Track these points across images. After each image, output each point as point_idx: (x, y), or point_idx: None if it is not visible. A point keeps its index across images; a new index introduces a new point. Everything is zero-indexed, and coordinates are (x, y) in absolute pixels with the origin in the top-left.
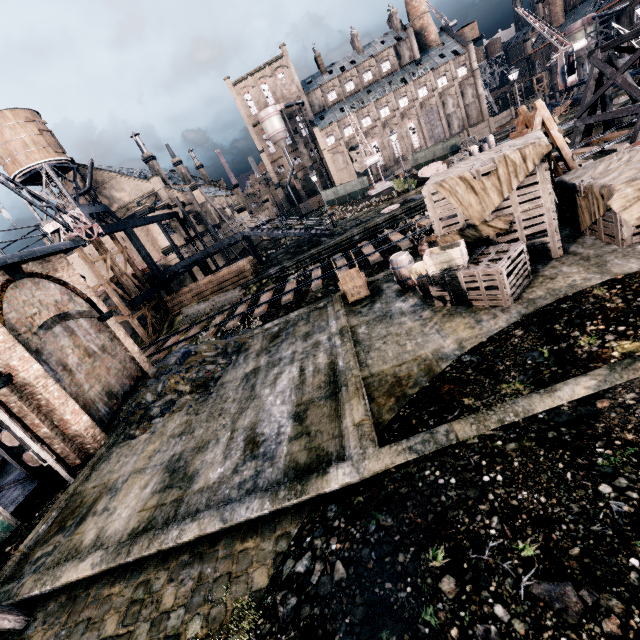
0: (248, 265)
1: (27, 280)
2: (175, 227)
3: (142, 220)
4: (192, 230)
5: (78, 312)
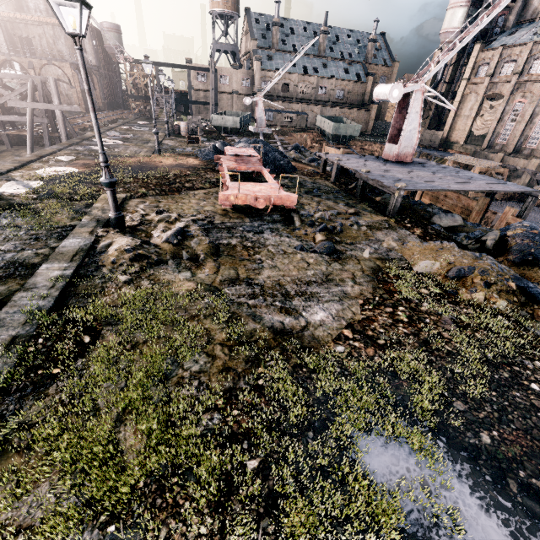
0: (144, 109)
1: (53, 66)
2: (209, 78)
3: (171, 65)
4: (229, 86)
5: (64, 81)
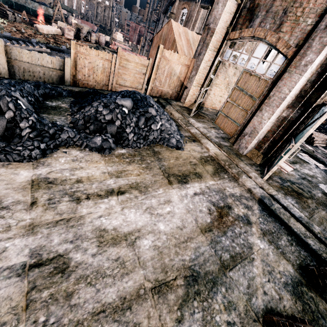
0: None
1: None
2: None
3: None
4: None
5: None
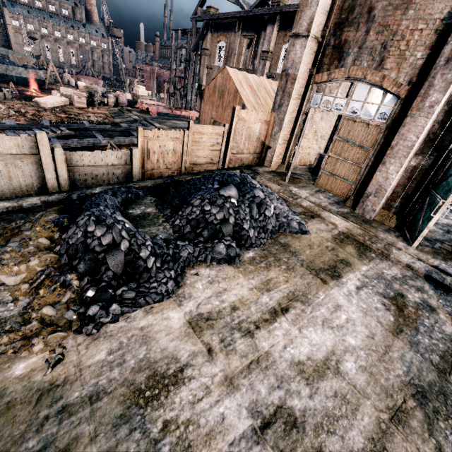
0: None
1: None
2: None
3: None
4: None
5: None
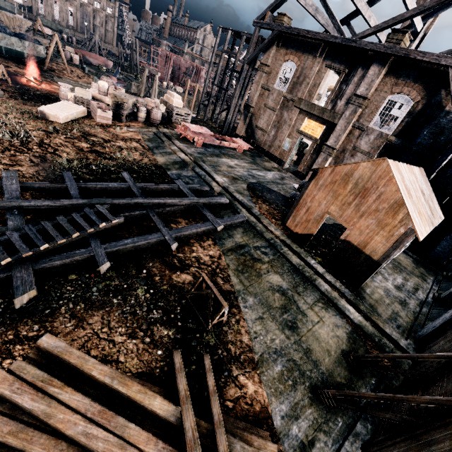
0: None
1: None
2: None
3: None
4: None
5: None
